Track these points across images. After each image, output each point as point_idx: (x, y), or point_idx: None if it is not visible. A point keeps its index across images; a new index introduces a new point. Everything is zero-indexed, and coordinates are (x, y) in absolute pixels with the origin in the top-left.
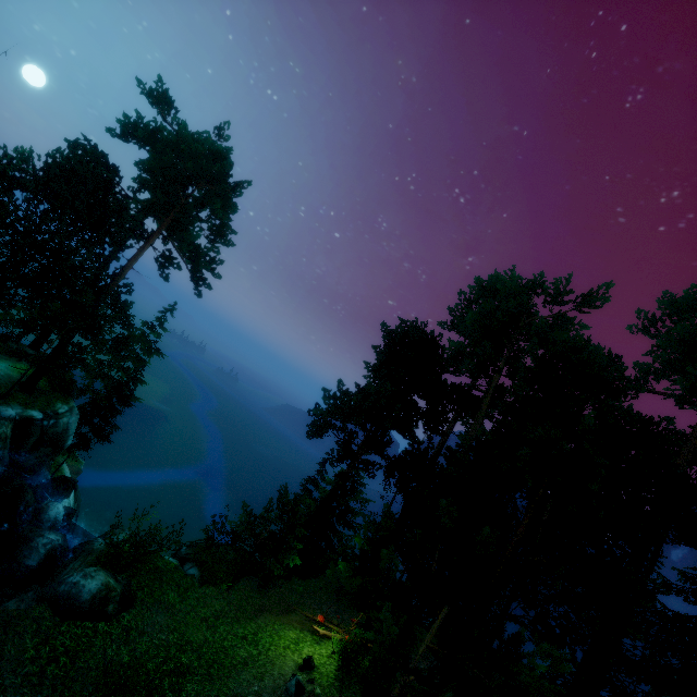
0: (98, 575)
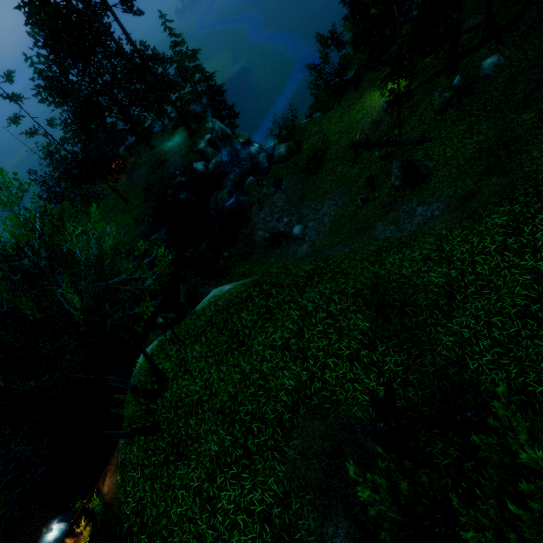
0: (281, 147)
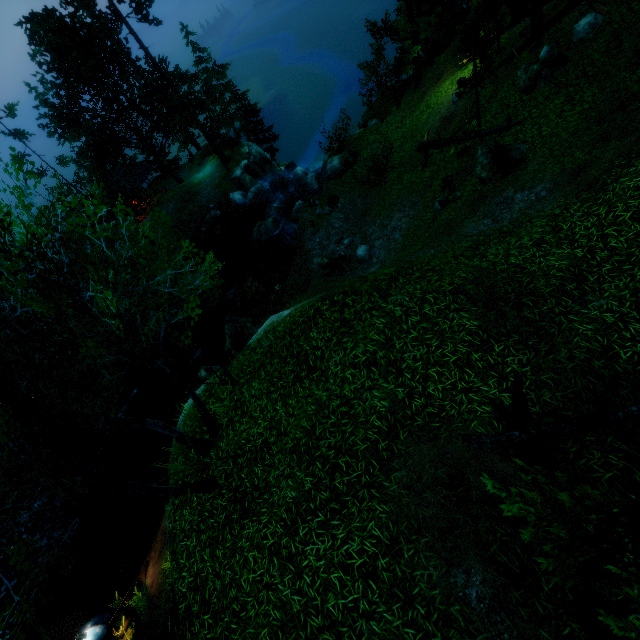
0: (334, 159)
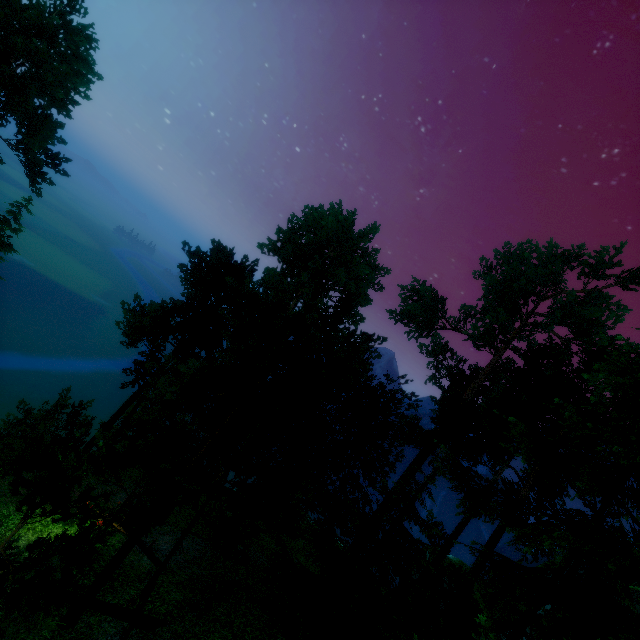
0: None
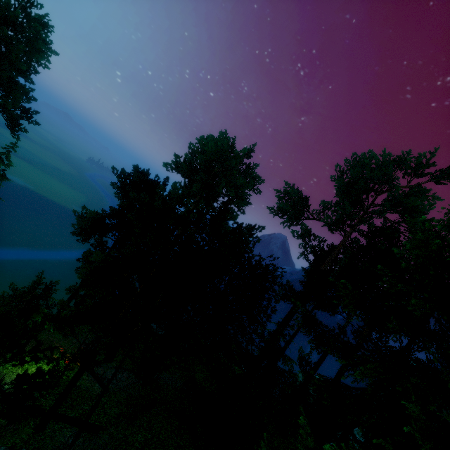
0: None
